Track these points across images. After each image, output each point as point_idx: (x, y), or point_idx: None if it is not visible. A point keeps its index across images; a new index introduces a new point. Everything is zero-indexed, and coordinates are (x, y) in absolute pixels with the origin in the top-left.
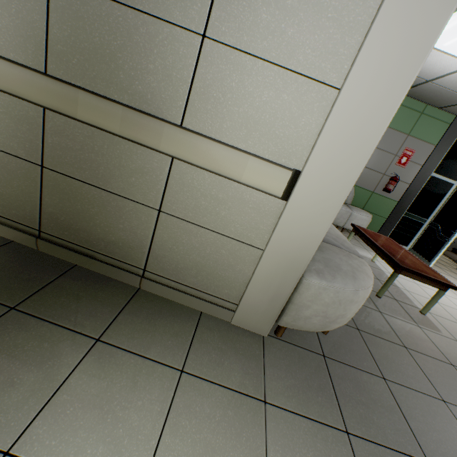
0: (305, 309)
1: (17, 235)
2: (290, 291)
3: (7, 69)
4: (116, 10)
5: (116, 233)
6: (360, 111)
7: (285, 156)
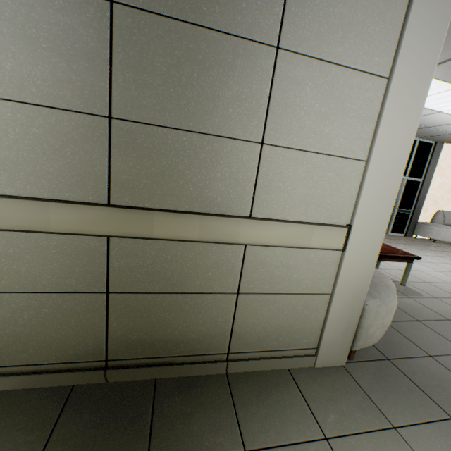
0: (371, 328)
1: (78, 376)
2: (357, 319)
3: (68, 211)
4: (182, 136)
5: (195, 329)
6: (384, 173)
7: (336, 216)
